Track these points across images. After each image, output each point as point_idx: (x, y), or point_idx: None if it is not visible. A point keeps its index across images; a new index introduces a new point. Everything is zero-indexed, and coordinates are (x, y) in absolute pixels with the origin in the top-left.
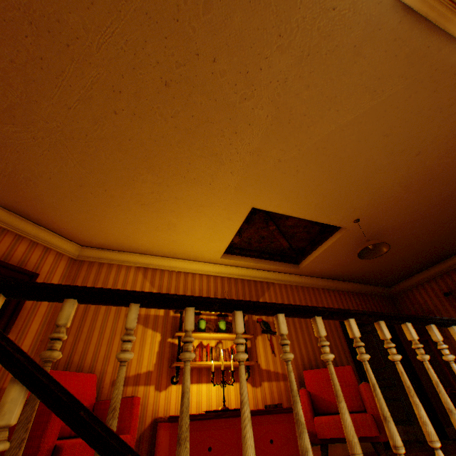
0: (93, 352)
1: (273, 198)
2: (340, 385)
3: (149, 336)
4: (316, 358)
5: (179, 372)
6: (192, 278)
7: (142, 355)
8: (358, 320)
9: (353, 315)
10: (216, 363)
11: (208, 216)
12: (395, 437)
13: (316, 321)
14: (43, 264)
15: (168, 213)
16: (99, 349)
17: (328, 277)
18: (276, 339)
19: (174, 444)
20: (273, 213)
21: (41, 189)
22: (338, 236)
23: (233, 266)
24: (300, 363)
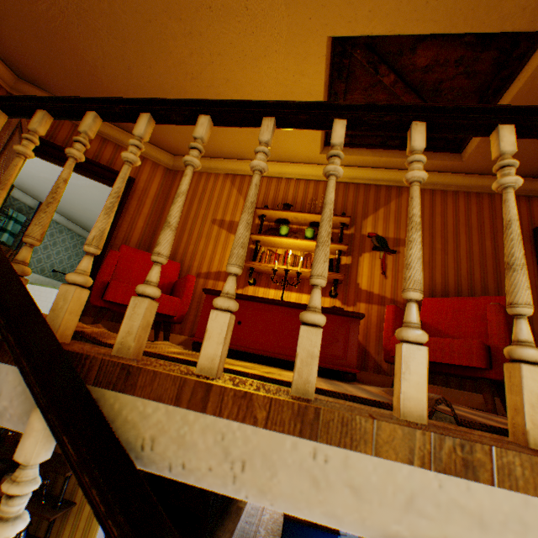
0: (183, 249)
1: (355, 0)
2: (473, 319)
3: (232, 241)
4: (460, 291)
5: (258, 276)
6: (285, 184)
7: (223, 257)
8: (363, 126)
9: (345, 115)
10: (290, 270)
11: (271, 77)
12: (314, 266)
13: (261, 124)
14: (142, 173)
15: (224, 86)
16: (188, 248)
17: (534, 175)
18: (393, 260)
19: (206, 310)
20: (383, 46)
21: (107, 85)
22: (536, 63)
23: (343, 166)
24: (425, 293)
